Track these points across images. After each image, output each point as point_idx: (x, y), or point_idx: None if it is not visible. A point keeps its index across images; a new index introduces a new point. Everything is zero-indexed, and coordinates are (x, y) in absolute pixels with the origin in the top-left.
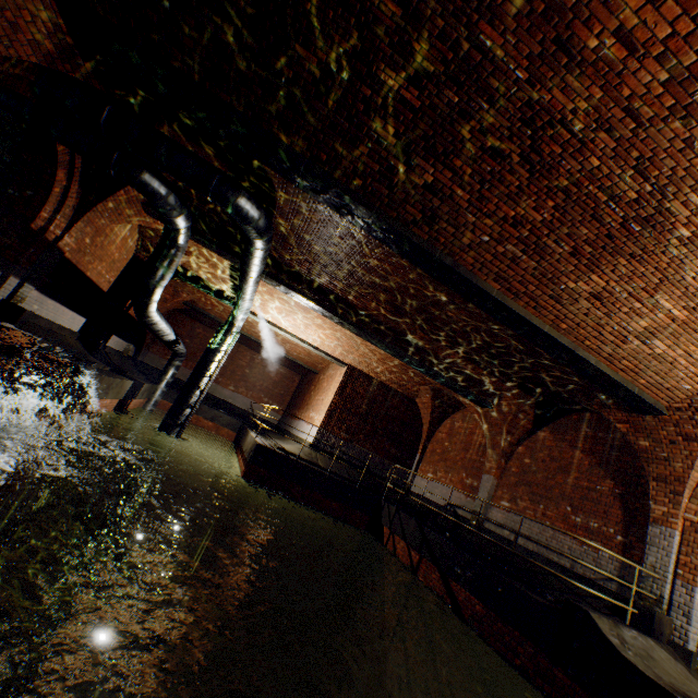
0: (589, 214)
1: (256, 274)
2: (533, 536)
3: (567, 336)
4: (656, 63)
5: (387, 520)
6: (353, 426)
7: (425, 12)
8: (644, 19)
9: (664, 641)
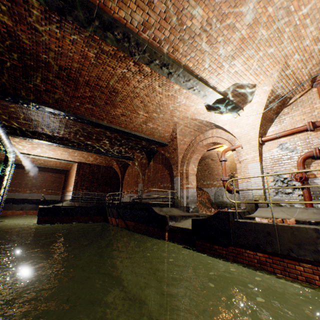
0: (100, 92)
1: (3, 134)
2: (154, 196)
3: (127, 129)
4: (76, 54)
5: (109, 214)
6: (89, 186)
7: (0, 39)
8: (62, 44)
9: (179, 207)
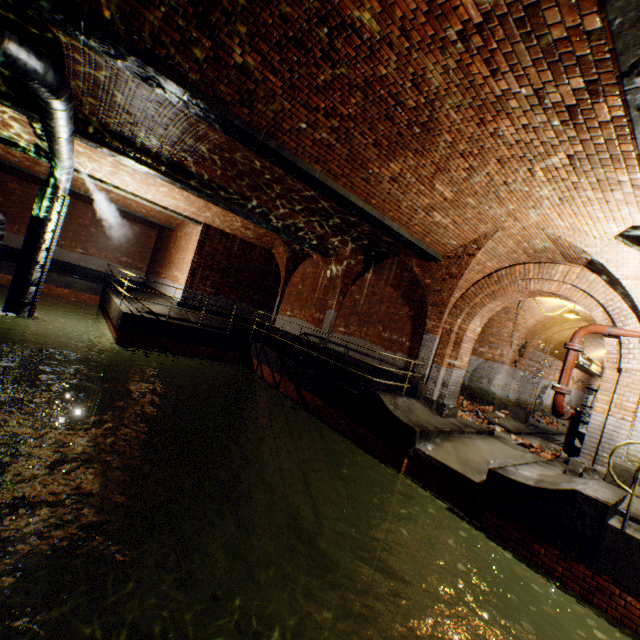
0: (384, 114)
1: (66, 135)
2: (359, 349)
3: (377, 209)
4: None
5: (256, 355)
6: (218, 282)
7: None
8: None
9: (422, 398)
